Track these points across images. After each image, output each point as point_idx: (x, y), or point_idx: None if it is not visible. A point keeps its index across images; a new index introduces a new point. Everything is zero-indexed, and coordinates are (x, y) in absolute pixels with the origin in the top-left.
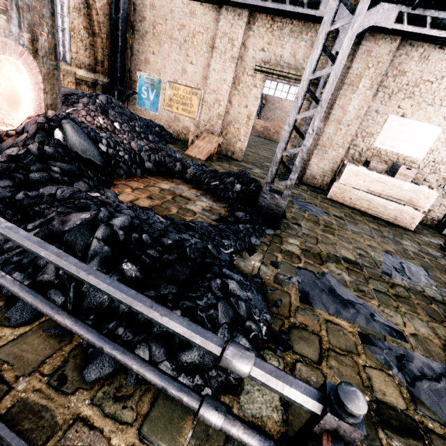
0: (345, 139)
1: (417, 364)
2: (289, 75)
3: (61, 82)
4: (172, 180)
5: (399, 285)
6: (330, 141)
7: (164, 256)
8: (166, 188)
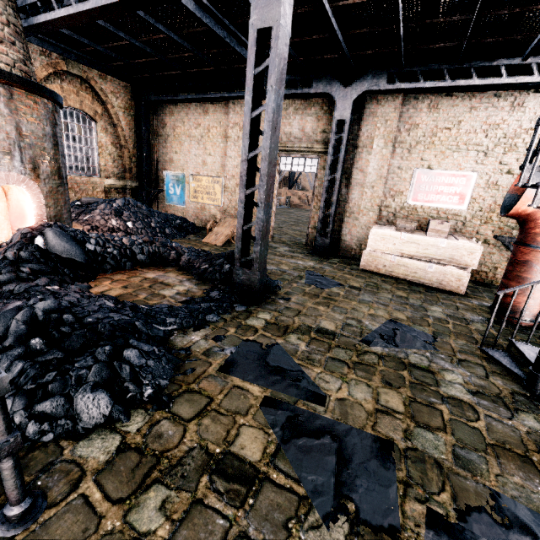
0: (373, 202)
1: (315, 425)
2: (301, 149)
3: (91, 193)
4: (164, 269)
5: (374, 352)
6: (358, 207)
7: (76, 331)
8: (150, 277)
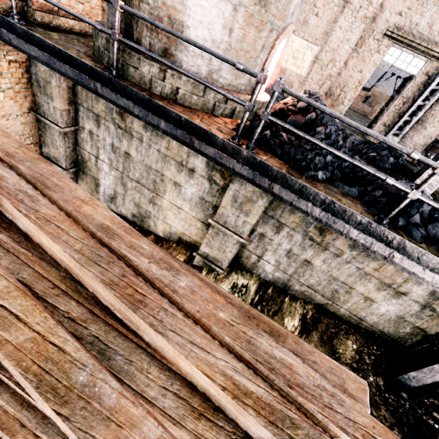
0: None
1: None
2: (418, 46)
3: None
4: None
5: None
6: (433, 118)
7: None
8: None
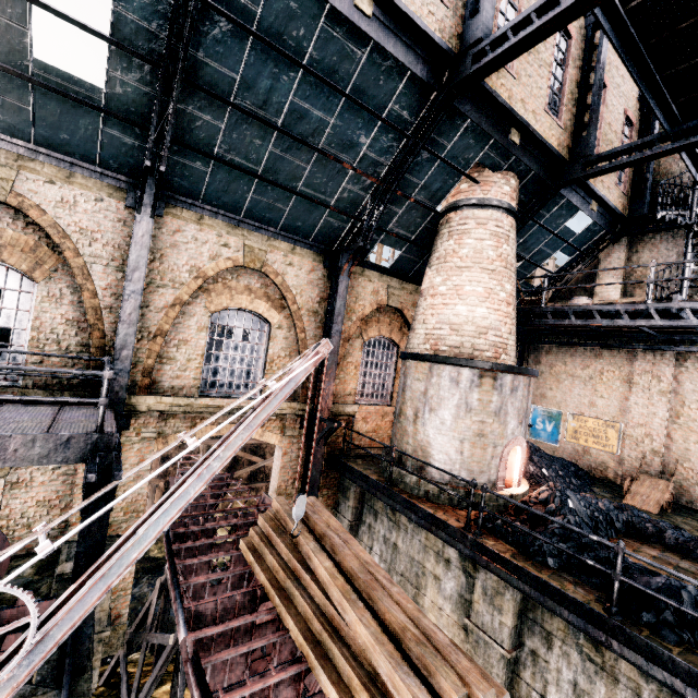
0: None
1: None
2: None
3: None
4: (650, 544)
5: None
6: None
7: None
8: (655, 555)
